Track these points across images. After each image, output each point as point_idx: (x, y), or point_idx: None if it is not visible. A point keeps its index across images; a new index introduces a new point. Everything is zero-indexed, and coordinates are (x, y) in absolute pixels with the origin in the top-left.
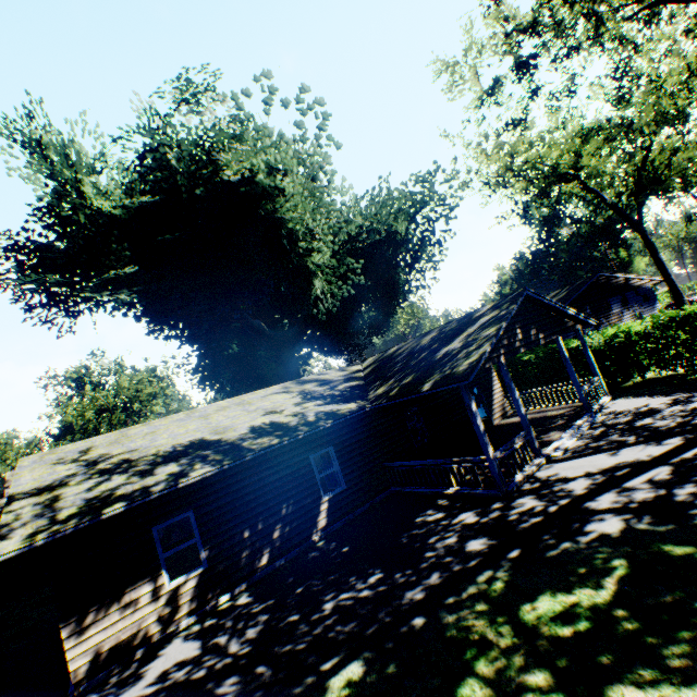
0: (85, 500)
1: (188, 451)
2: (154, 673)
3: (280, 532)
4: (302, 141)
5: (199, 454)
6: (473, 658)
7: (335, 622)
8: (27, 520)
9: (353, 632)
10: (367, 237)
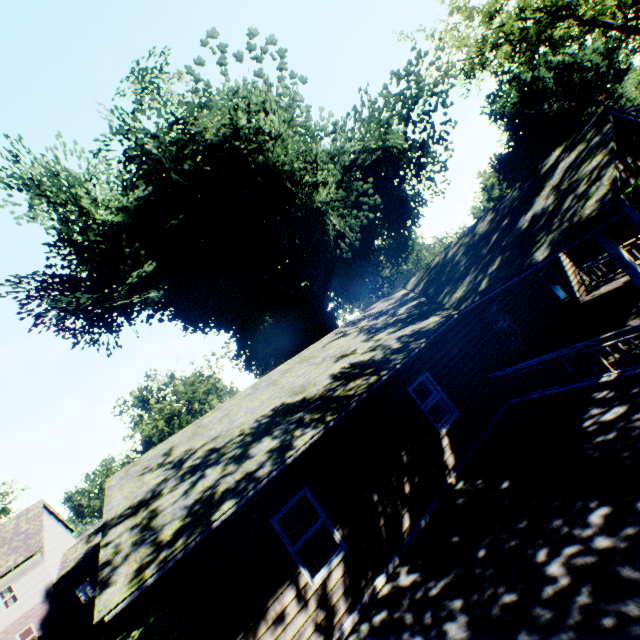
0: (185, 509)
1: (276, 420)
2: None
3: (409, 484)
4: None
5: (291, 420)
6: None
7: (597, 599)
8: (128, 551)
9: None
10: (363, 162)
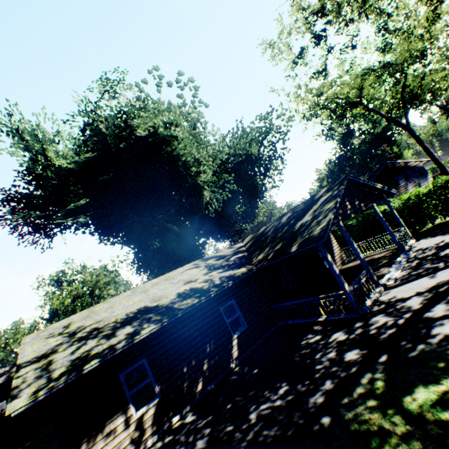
0: (70, 361)
1: (137, 316)
2: None
3: (207, 364)
4: (183, 106)
5: (145, 317)
6: (378, 446)
7: (262, 428)
8: (31, 381)
9: (277, 434)
10: (233, 160)
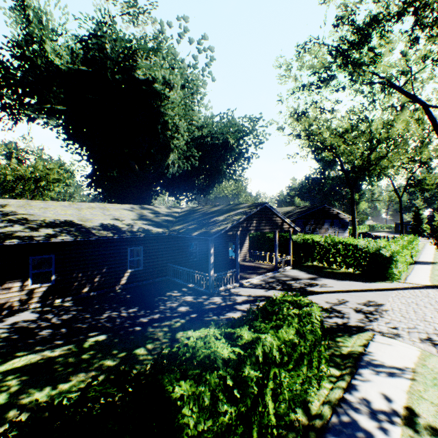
0: None
1: (62, 225)
2: (11, 321)
3: (99, 279)
4: (193, 67)
5: (67, 229)
6: (149, 342)
7: (105, 321)
8: None
9: (110, 326)
10: (211, 140)
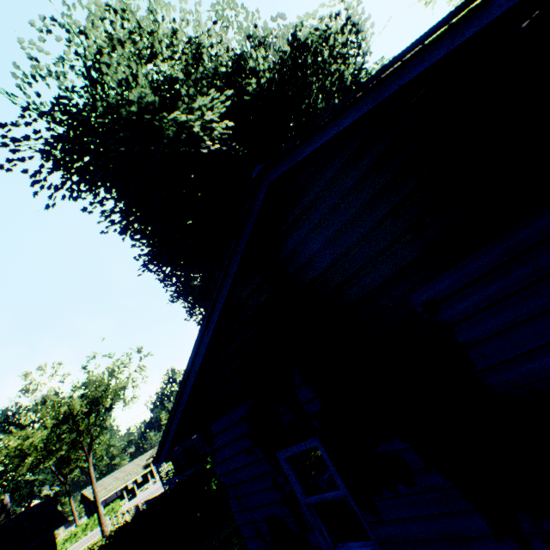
0: None
1: None
2: None
3: None
4: None
5: None
6: None
7: None
8: None
9: None
10: None
